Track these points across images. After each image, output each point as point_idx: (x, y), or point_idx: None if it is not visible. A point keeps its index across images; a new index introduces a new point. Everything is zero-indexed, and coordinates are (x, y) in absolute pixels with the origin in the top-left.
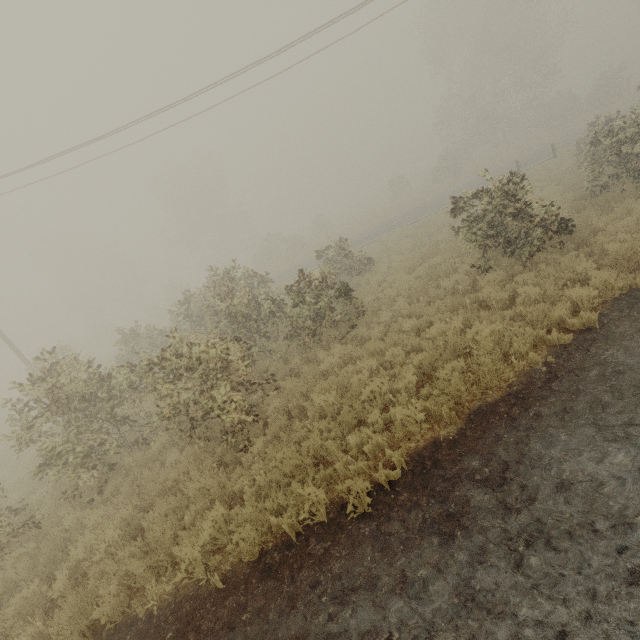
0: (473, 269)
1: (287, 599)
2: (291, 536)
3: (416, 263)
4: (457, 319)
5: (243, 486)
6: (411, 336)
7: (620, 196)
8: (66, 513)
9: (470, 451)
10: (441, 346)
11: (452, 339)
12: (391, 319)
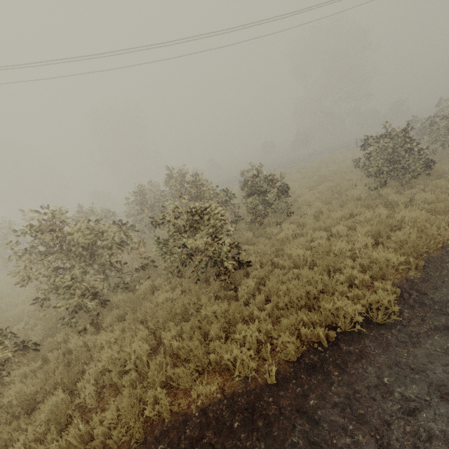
0: (366, 187)
1: (347, 386)
2: (325, 341)
3: (313, 185)
4: (382, 209)
5: (249, 312)
6: (343, 221)
7: (447, 156)
8: (62, 339)
9: (442, 283)
10: (375, 225)
11: (385, 220)
12: (314, 213)
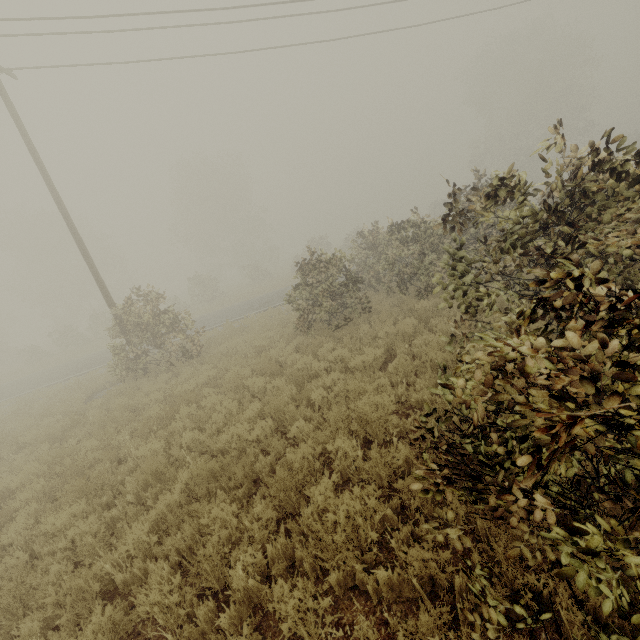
0: None
1: None
2: None
3: None
4: None
5: None
6: None
7: None
8: None
9: None
10: None
11: None
12: None
